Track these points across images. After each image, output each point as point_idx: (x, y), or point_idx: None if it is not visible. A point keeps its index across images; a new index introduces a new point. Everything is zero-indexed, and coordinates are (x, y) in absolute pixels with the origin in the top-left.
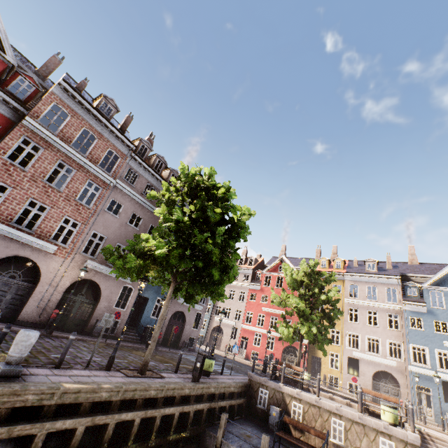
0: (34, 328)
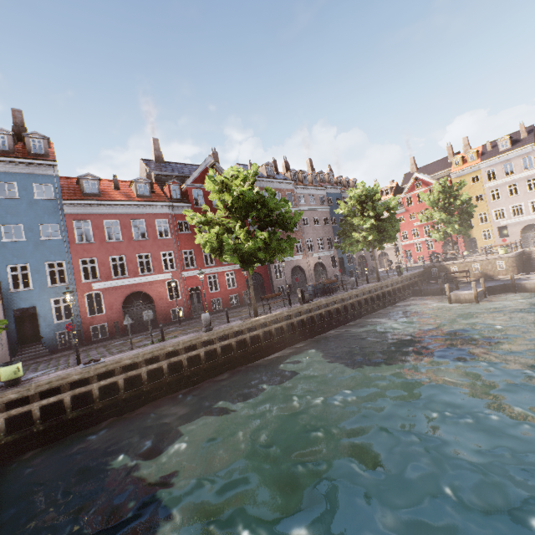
0: None
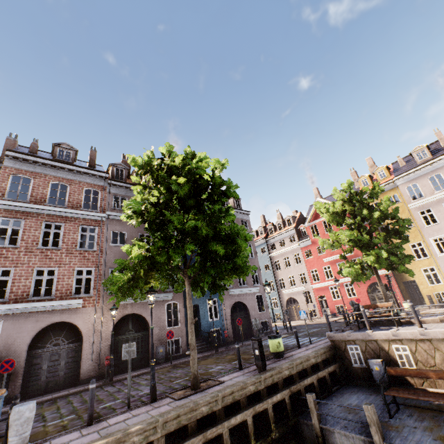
0: (98, 381)
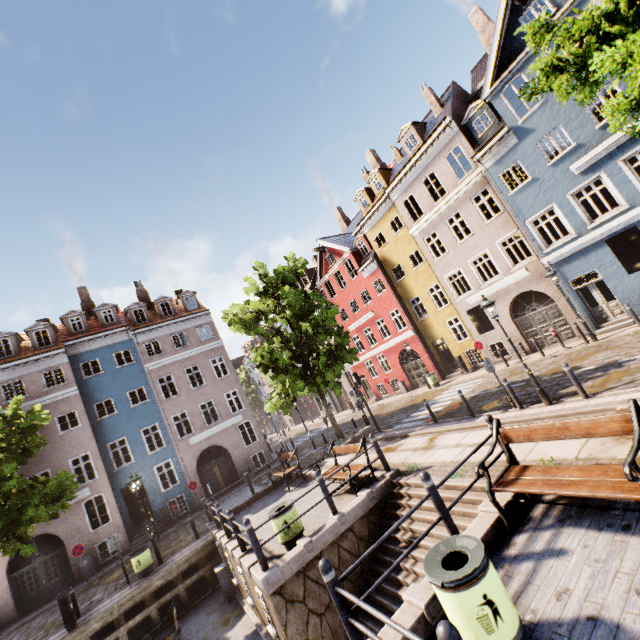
0: None
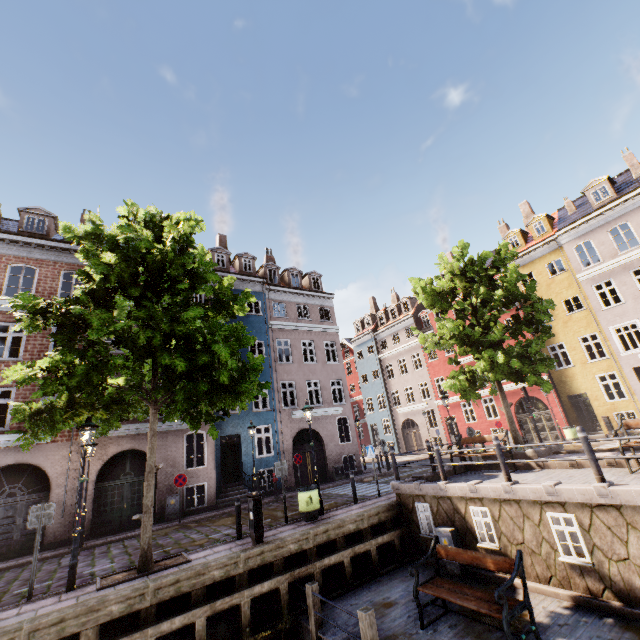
0: (69, 546)
